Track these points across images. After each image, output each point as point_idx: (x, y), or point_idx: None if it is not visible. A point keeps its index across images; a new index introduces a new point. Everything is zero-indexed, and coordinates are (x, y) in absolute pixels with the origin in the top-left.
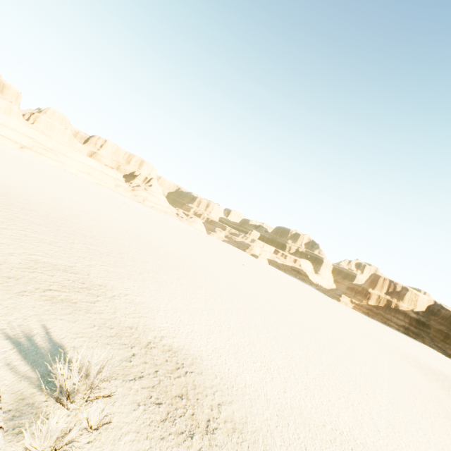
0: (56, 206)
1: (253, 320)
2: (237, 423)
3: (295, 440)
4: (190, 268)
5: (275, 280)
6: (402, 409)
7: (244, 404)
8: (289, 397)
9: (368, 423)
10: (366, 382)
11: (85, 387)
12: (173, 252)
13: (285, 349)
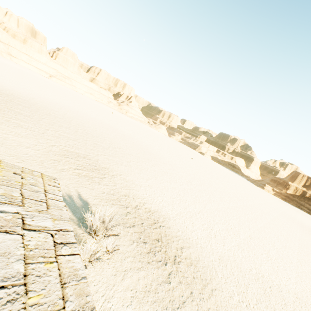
0: (74, 115)
1: (201, 197)
2: (193, 260)
3: (231, 276)
4: (159, 160)
5: (216, 171)
6: (308, 267)
7: (197, 250)
8: (226, 249)
9: (282, 272)
10: (281, 246)
11: (103, 228)
12: (147, 148)
13: (223, 218)
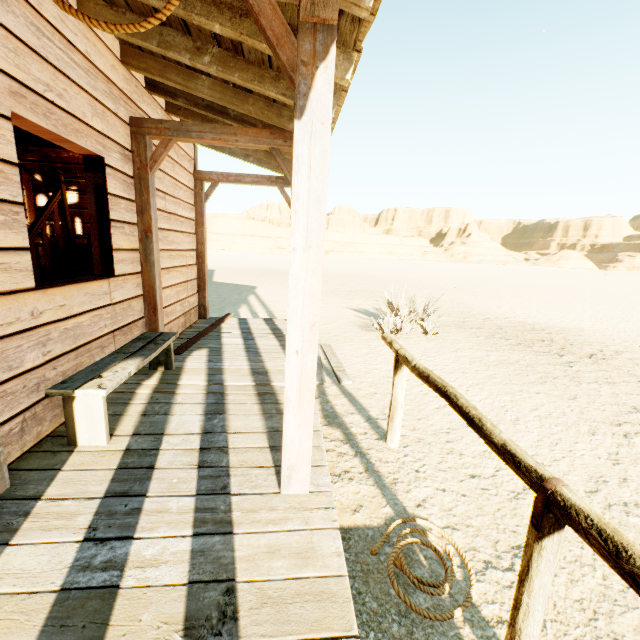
0: (365, 272)
1: None
2: None
3: None
4: (557, 290)
5: None
6: None
7: None
8: None
9: None
10: None
11: (416, 322)
12: (522, 283)
13: None
